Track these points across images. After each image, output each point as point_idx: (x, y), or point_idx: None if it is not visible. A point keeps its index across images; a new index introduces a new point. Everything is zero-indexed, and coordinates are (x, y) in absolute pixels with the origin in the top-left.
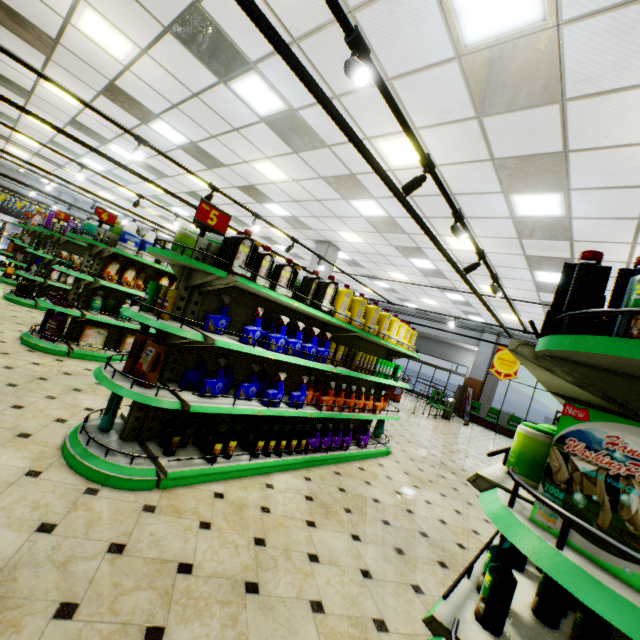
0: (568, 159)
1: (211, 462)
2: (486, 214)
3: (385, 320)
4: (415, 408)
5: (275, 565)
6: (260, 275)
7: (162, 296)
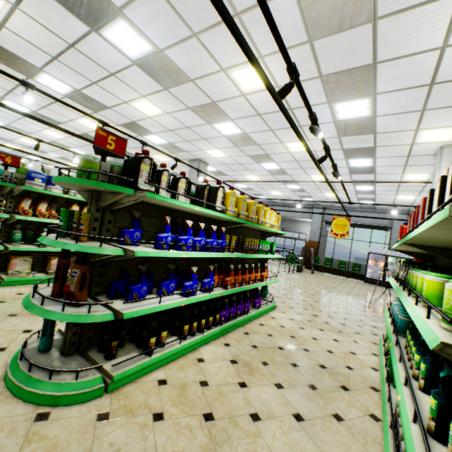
0: (376, 69)
1: (149, 354)
2: None
3: (261, 210)
4: (278, 268)
5: (228, 436)
6: (164, 188)
7: (76, 220)
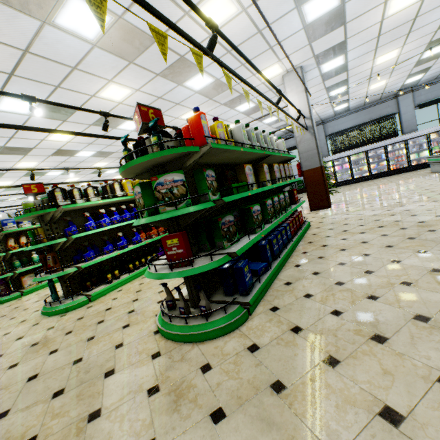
0: (187, 59)
1: (110, 283)
2: (184, 97)
3: None
4: None
5: (145, 292)
6: (73, 200)
7: (37, 234)
